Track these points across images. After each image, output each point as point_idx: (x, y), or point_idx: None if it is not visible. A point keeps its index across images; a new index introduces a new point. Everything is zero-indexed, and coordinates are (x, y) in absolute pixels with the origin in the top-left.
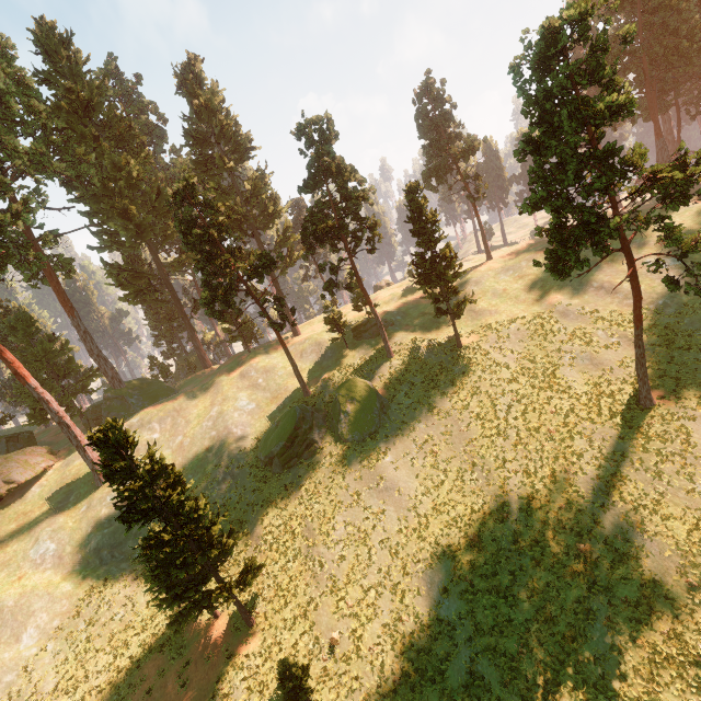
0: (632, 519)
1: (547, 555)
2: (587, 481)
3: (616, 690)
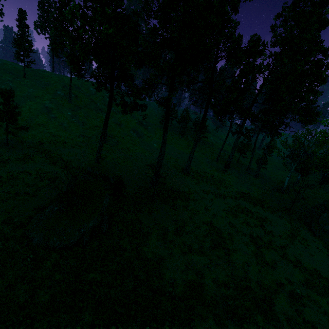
0: (52, 113)
1: (24, 111)
2: (45, 106)
3: (27, 125)
